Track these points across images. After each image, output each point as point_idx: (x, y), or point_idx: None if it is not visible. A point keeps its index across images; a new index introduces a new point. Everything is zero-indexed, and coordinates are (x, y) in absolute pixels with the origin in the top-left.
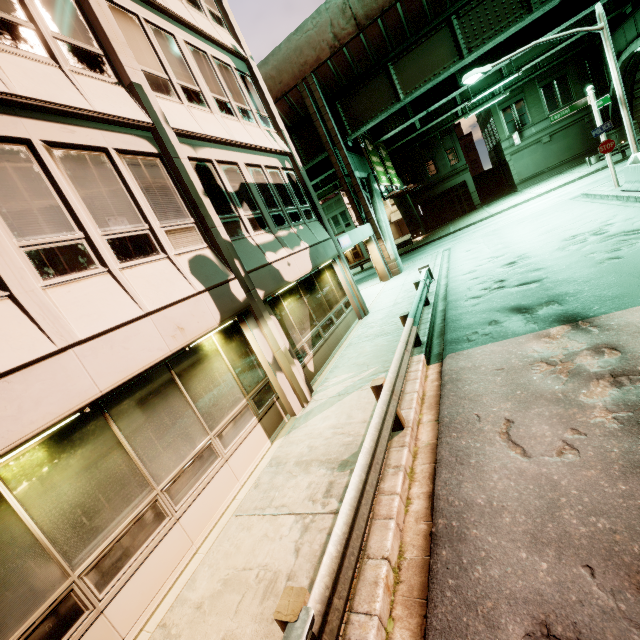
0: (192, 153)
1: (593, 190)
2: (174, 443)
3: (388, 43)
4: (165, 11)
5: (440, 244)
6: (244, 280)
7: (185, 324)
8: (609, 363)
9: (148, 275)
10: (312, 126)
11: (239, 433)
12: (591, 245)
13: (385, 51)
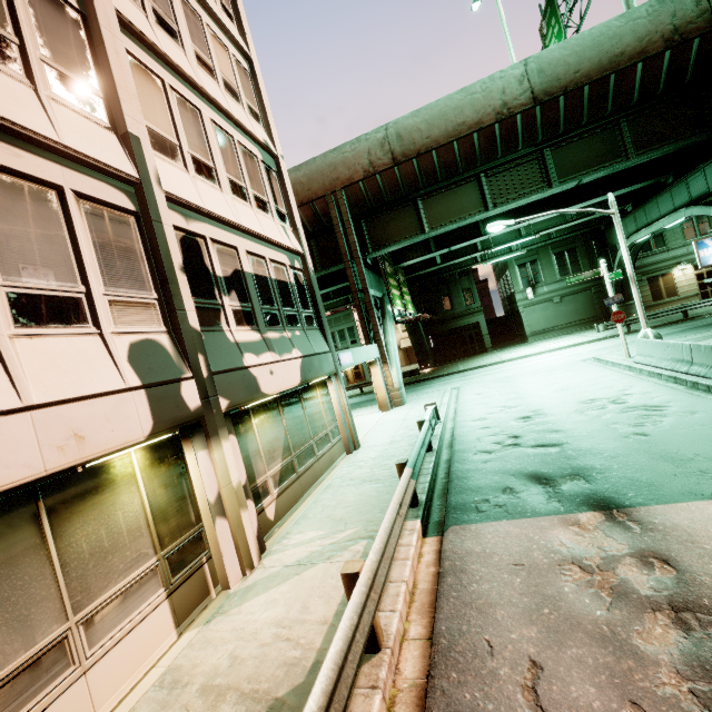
0: (182, 223)
1: (604, 356)
2: None
3: (420, 181)
4: (197, 87)
5: (449, 381)
6: (205, 382)
7: (89, 431)
8: (664, 584)
9: (56, 352)
10: (333, 236)
11: (126, 617)
12: (612, 414)
13: (416, 187)
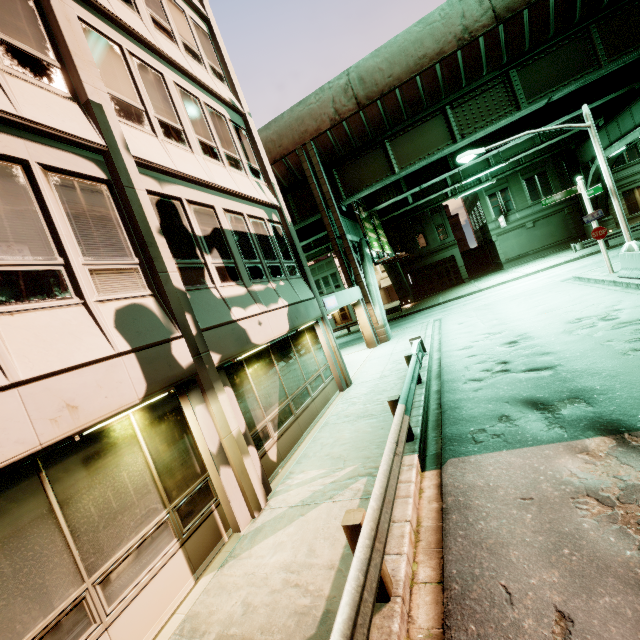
0: (156, 187)
1: (585, 274)
2: (6, 609)
3: (386, 122)
4: (157, 51)
5: (430, 313)
6: (194, 340)
7: (82, 400)
8: None
9: (40, 326)
10: (308, 189)
11: (142, 571)
12: (603, 331)
13: (383, 129)
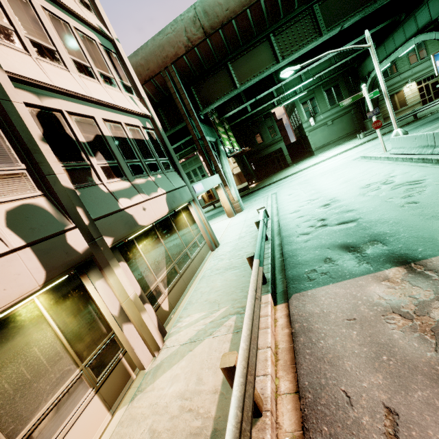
0: (35, 100)
1: (368, 154)
2: None
3: (227, 47)
4: None
5: (268, 189)
6: (88, 228)
7: None
8: None
9: None
10: (174, 103)
11: (63, 422)
12: (386, 192)
13: (225, 53)
